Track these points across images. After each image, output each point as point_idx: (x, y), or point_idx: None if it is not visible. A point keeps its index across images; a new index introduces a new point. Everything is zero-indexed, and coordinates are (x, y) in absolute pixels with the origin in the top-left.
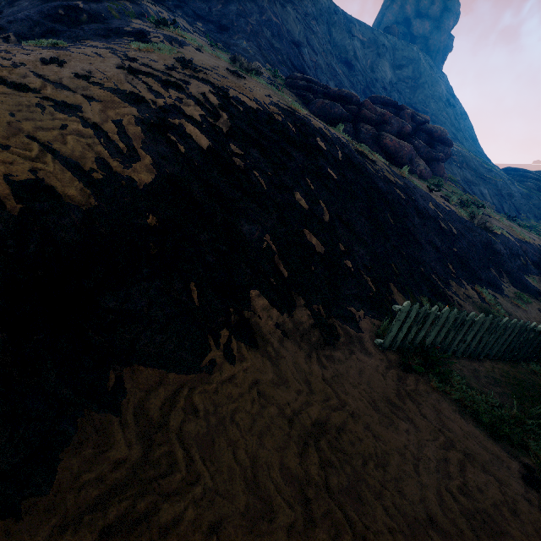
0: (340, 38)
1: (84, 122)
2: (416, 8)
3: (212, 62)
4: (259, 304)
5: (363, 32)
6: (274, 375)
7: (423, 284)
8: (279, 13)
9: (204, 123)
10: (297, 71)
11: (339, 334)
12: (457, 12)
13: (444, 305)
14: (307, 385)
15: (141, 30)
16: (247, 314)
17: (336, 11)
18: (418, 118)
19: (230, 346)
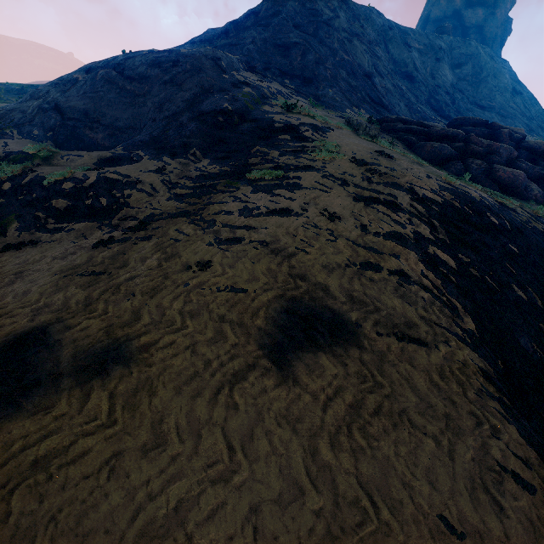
0: (397, 53)
1: (420, 287)
2: None
3: (360, 147)
4: None
5: (419, 40)
6: None
7: None
8: (348, 50)
9: (437, 241)
10: (375, 104)
11: None
12: None
13: None
14: None
15: (290, 125)
16: None
17: (390, 26)
18: (516, 136)
19: None
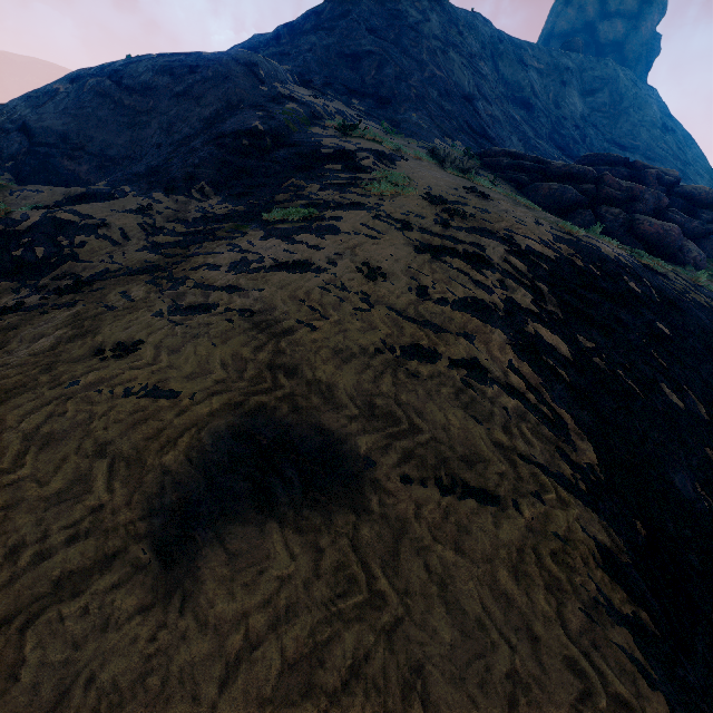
0: (510, 72)
1: (503, 389)
2: (601, 8)
3: (442, 181)
4: None
5: (538, 57)
6: None
7: None
8: (442, 64)
9: (543, 315)
10: (477, 136)
11: None
12: (663, 1)
13: None
14: None
15: (343, 150)
16: None
17: (501, 38)
18: (667, 178)
19: None
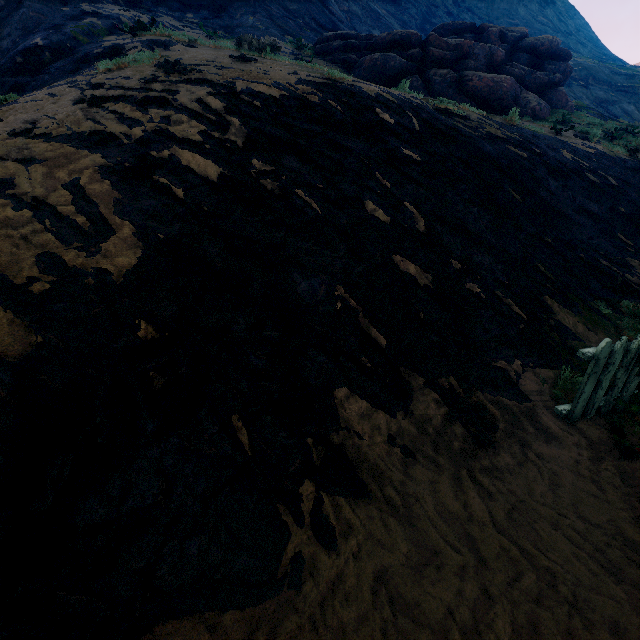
0: None
1: (16, 203)
2: None
3: (209, 55)
4: (353, 411)
5: None
6: (408, 546)
7: (590, 279)
8: None
9: (206, 143)
10: (326, 31)
11: (493, 416)
12: None
13: (632, 302)
14: (470, 547)
15: (113, 45)
16: (337, 438)
17: None
18: (511, 35)
19: (321, 511)
